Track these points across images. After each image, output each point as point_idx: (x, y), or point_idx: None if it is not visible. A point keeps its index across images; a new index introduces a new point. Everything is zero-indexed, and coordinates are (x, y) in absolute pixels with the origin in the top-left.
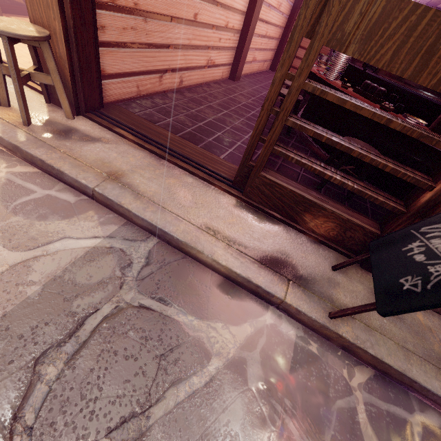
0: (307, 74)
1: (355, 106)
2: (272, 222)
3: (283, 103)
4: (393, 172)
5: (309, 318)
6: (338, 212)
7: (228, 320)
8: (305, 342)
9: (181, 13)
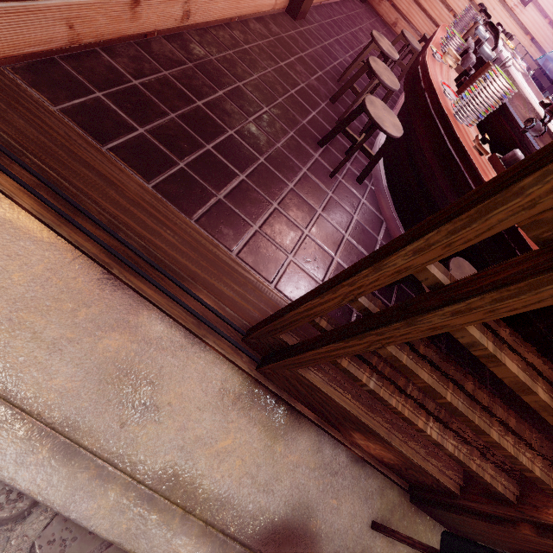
0: (479, 320)
1: (546, 407)
2: (298, 428)
3: (386, 327)
4: (534, 479)
5: None
6: (410, 454)
7: None
8: None
9: None
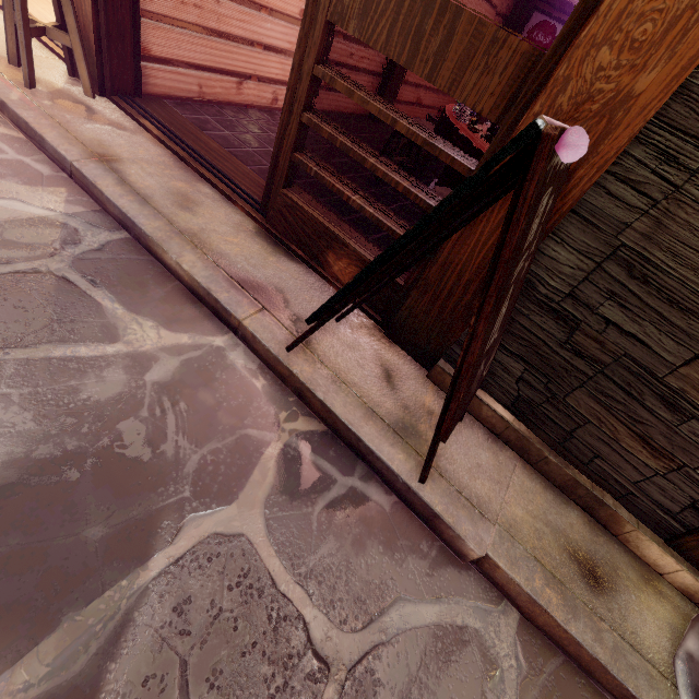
0: (315, 54)
1: (363, 100)
2: (290, 259)
3: (297, 92)
4: (406, 193)
5: (263, 347)
6: (361, 251)
7: (164, 324)
8: (252, 375)
9: (278, 4)
